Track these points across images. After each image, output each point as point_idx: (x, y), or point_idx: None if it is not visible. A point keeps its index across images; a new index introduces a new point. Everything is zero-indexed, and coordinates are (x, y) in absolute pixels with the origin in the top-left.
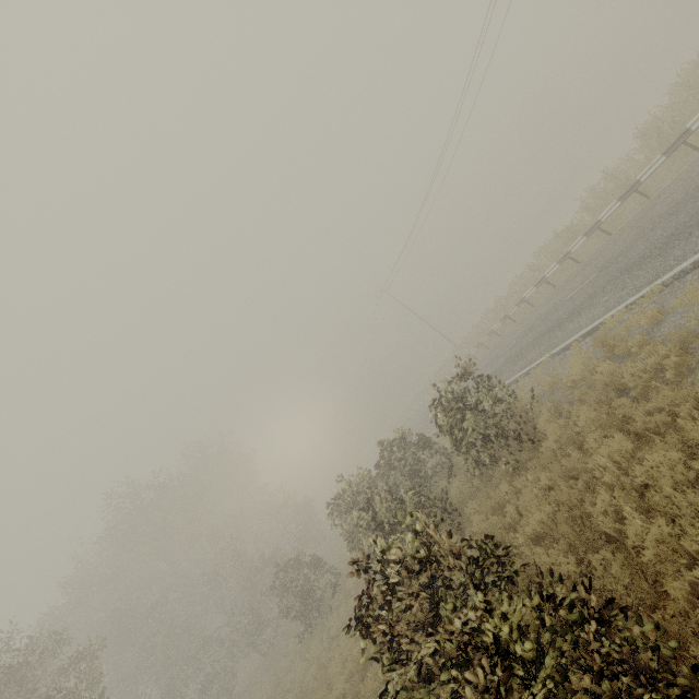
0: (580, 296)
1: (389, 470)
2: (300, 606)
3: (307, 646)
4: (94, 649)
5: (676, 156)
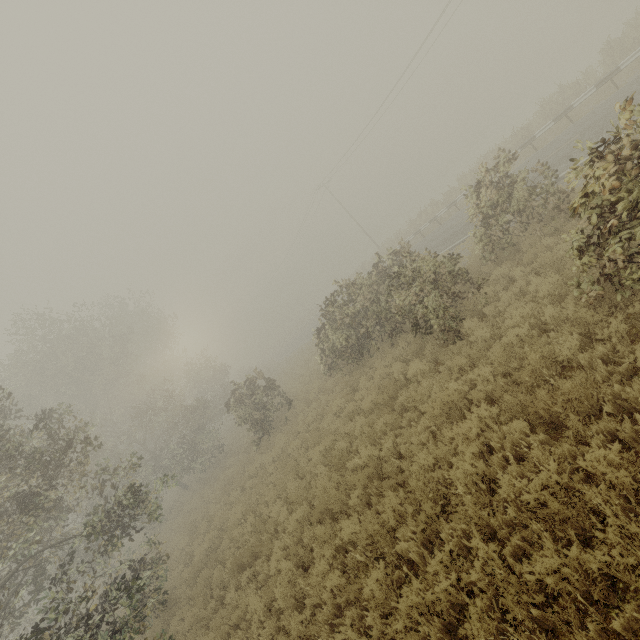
0: (564, 151)
1: (381, 280)
2: (260, 415)
3: (266, 445)
4: (62, 414)
5: (639, 62)
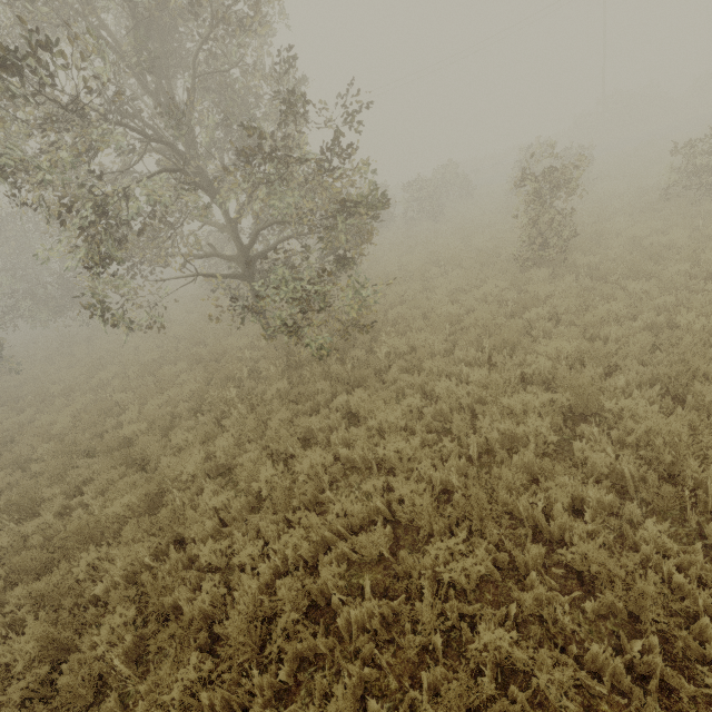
0: None
1: None
2: None
3: None
4: None
5: None
